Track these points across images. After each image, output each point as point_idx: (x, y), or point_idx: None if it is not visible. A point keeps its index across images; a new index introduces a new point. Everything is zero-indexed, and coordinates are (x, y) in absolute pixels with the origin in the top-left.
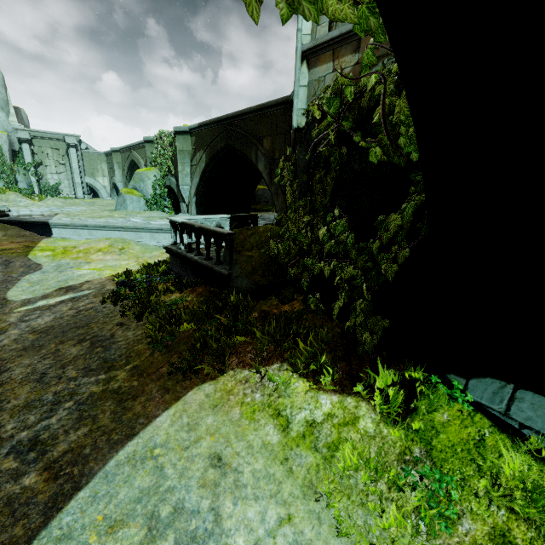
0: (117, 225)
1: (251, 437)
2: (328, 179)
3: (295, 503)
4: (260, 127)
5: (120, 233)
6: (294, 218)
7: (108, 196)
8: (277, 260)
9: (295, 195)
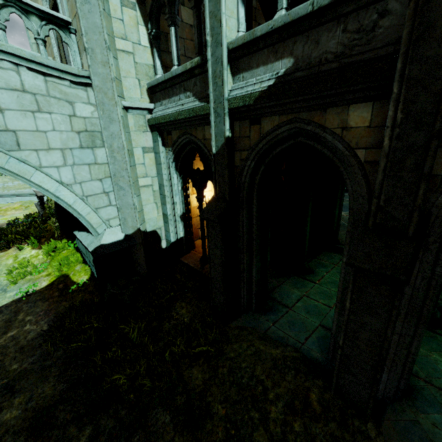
0: (26, 193)
1: (3, 263)
2: None
3: (3, 274)
4: None
5: (29, 198)
6: None
7: None
8: None
9: None
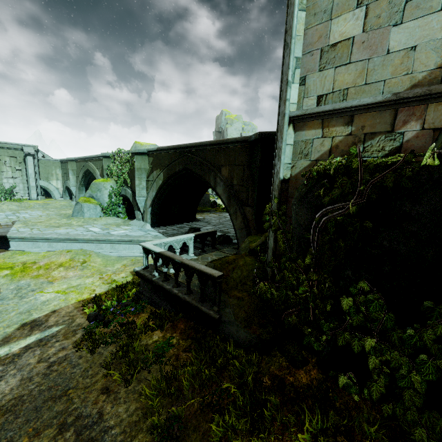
0: (79, 237)
1: None
2: (340, 243)
3: None
4: (218, 157)
5: (81, 245)
6: (289, 266)
7: (60, 196)
8: (269, 303)
9: (288, 244)
